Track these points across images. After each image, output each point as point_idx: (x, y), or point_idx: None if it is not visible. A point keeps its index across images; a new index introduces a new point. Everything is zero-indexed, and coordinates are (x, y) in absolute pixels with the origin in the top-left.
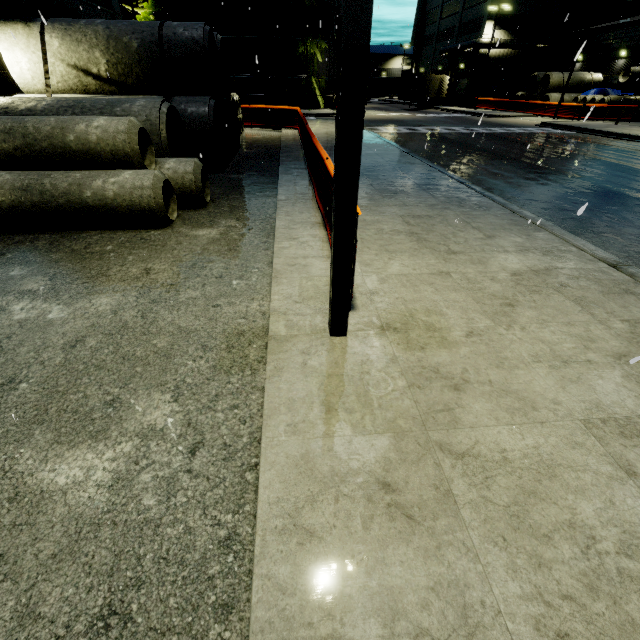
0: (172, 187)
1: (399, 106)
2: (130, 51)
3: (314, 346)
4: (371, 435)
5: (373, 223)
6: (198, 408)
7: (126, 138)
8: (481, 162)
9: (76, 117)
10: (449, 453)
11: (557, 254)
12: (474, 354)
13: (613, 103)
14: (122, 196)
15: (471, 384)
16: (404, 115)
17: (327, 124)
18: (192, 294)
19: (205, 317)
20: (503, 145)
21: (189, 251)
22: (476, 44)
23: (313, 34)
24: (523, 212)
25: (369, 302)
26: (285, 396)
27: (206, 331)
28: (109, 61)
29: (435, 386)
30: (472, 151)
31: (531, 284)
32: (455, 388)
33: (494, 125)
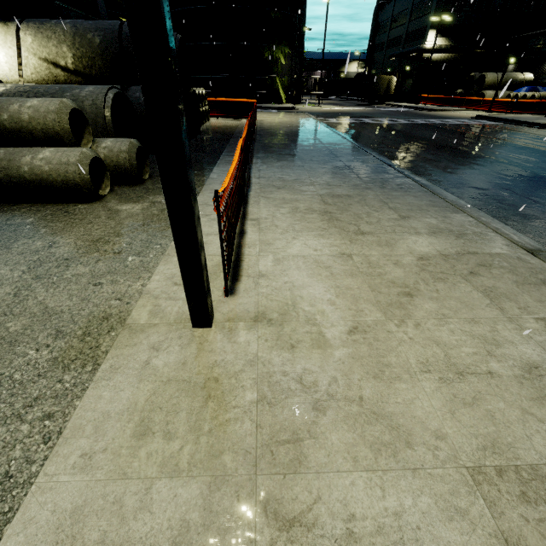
0: (105, 164)
1: (352, 102)
2: (93, 46)
3: (169, 339)
4: (180, 478)
5: (291, 201)
6: (5, 416)
7: (56, 117)
8: (414, 148)
9: (13, 98)
10: (274, 518)
11: (472, 237)
12: (351, 357)
13: (543, 99)
14: (49, 171)
15: (336, 401)
16: (355, 109)
17: (283, 115)
18: (80, 270)
19: (79, 297)
20: (438, 134)
21: (103, 225)
22: (420, 49)
23: (278, 41)
24: (443, 193)
25: (253, 286)
26: (101, 409)
27: (71, 313)
28: (75, 55)
29: (290, 402)
30: (408, 138)
31: (437, 270)
32: (314, 407)
33: (433, 117)
